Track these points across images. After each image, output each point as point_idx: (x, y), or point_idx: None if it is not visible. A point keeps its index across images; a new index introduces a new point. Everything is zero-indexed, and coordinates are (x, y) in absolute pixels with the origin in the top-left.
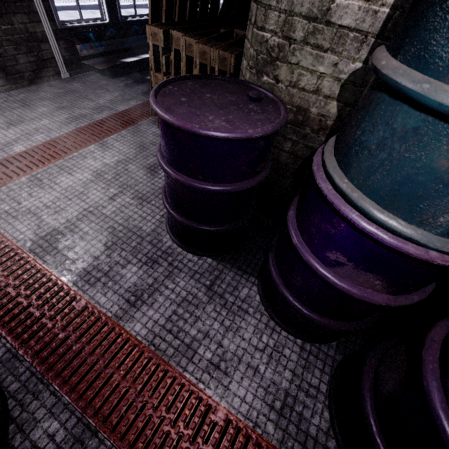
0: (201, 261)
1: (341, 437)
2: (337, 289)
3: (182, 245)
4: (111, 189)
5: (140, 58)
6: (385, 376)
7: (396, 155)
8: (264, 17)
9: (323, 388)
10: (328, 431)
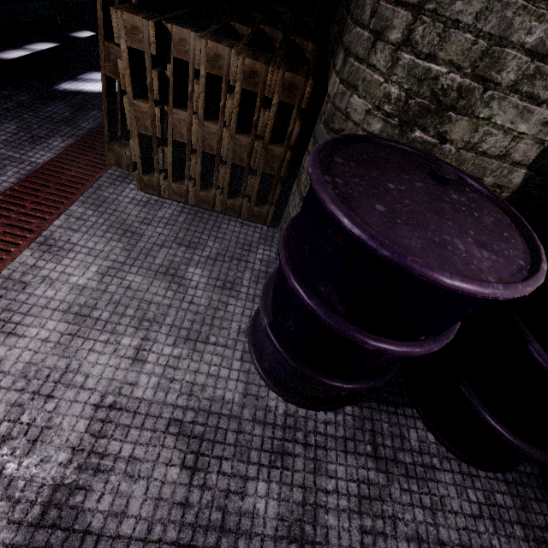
0: (340, 416)
1: None
2: None
3: (308, 405)
4: (124, 338)
5: (31, 51)
6: None
7: None
8: (438, 39)
9: None
10: None
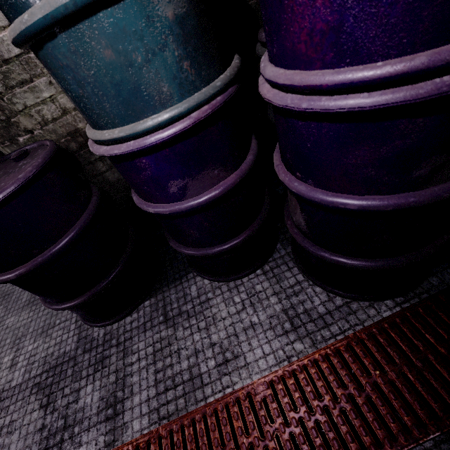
0: (141, 311)
1: (336, 289)
2: (205, 205)
3: (113, 320)
4: (4, 358)
5: None
6: (297, 220)
7: (90, 80)
8: None
9: (300, 277)
10: (329, 296)
